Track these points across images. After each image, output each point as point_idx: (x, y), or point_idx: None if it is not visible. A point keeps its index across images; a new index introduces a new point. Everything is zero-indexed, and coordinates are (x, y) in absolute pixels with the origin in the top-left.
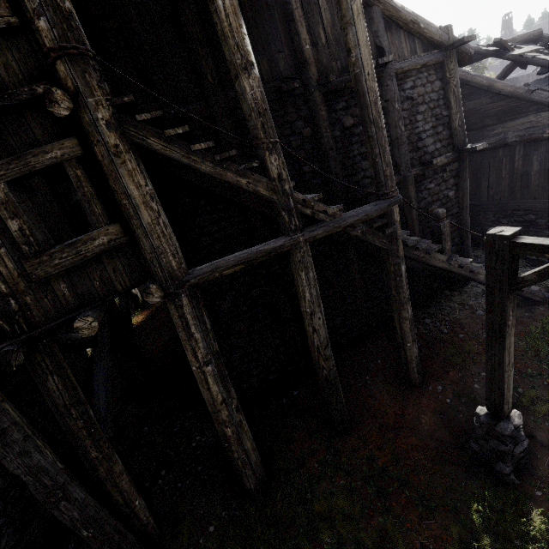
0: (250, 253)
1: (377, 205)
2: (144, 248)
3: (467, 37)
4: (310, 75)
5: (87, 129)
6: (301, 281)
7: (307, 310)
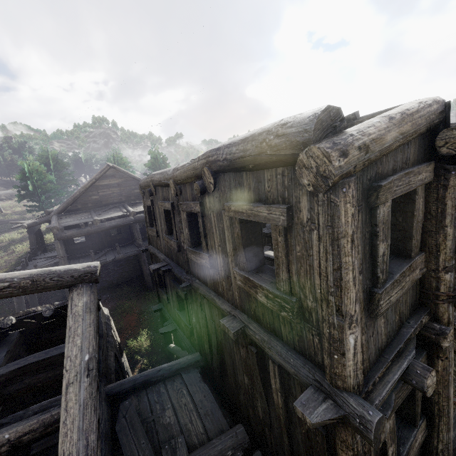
0: None
1: None
2: (442, 440)
3: None
4: None
5: (442, 349)
6: None
7: None
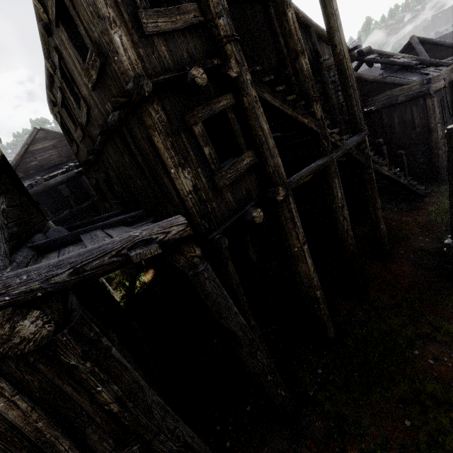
0: (314, 167)
1: (359, 136)
2: (270, 164)
3: (357, 46)
4: (288, 68)
5: (241, 87)
6: (335, 185)
7: (339, 205)
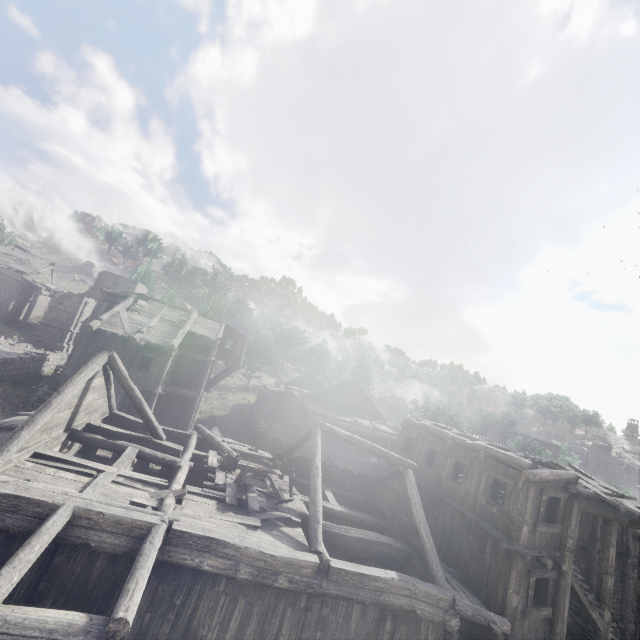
0: None
1: None
2: (558, 626)
3: None
4: (596, 546)
5: (564, 573)
6: None
7: None
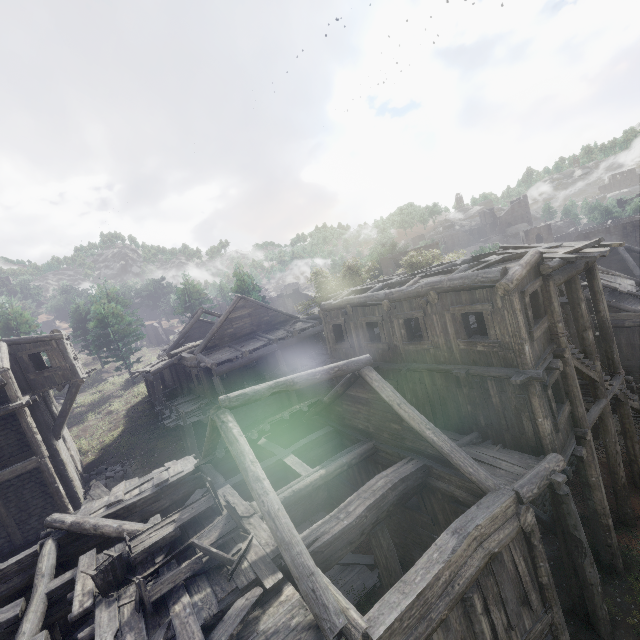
0: (599, 410)
1: (619, 379)
2: (579, 411)
3: None
4: None
5: (566, 361)
6: (609, 423)
7: (613, 440)
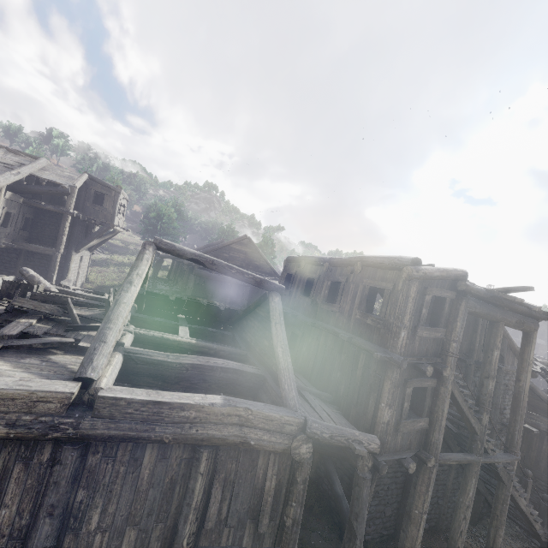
0: (462, 457)
1: (510, 456)
2: (435, 436)
3: (541, 372)
4: (473, 357)
5: (444, 381)
6: (471, 483)
7: (466, 502)
